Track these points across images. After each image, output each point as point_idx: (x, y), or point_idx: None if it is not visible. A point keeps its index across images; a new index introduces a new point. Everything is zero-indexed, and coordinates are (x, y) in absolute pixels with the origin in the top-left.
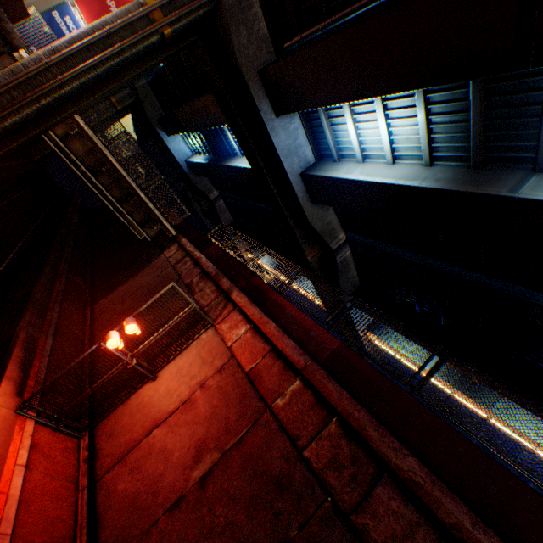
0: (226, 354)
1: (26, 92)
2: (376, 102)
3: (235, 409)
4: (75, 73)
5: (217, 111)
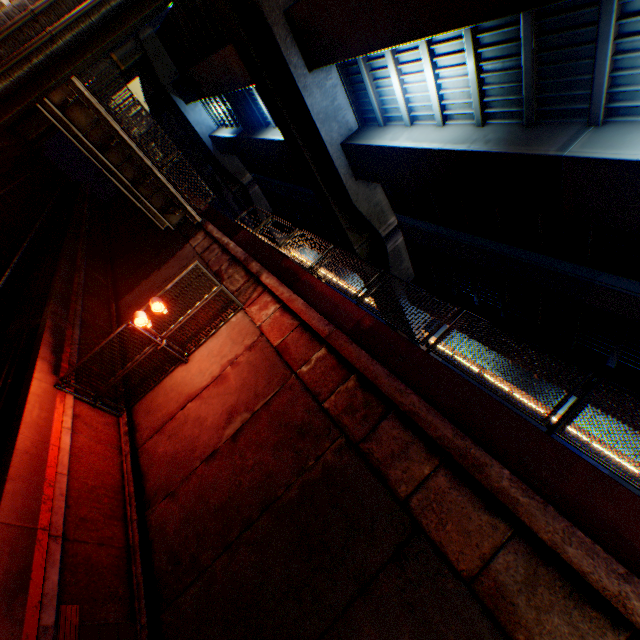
0: (255, 333)
1: (14, 49)
2: (421, 47)
3: (264, 378)
4: (67, 23)
5: (241, 67)
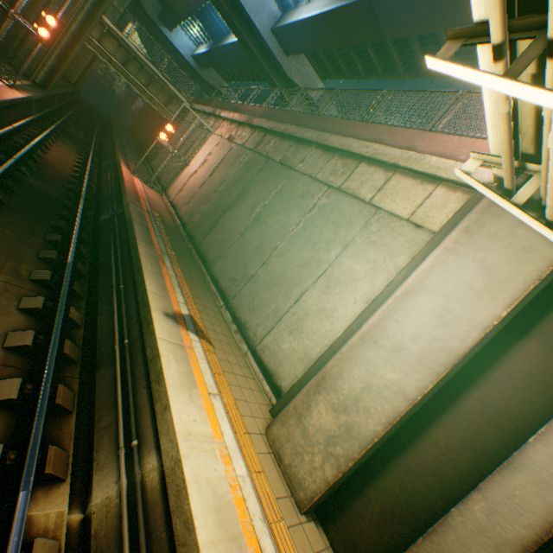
0: (219, 140)
1: (76, 4)
2: None
3: (222, 152)
4: None
5: None
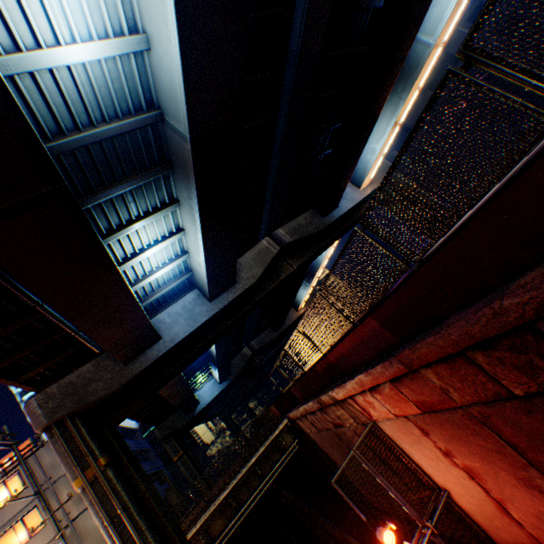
0: (404, 421)
1: None
2: (130, 265)
3: (470, 436)
4: None
5: None
